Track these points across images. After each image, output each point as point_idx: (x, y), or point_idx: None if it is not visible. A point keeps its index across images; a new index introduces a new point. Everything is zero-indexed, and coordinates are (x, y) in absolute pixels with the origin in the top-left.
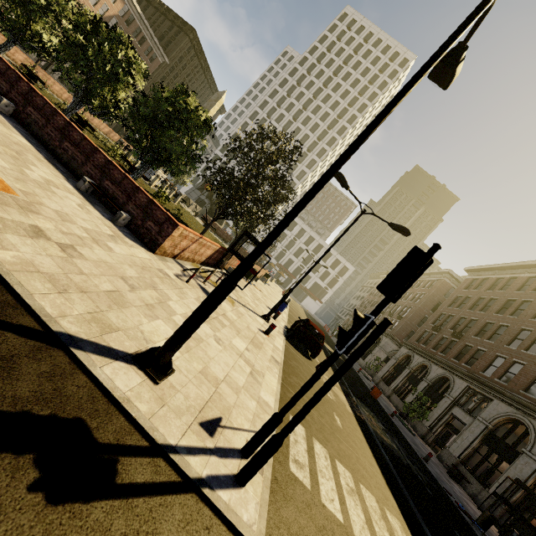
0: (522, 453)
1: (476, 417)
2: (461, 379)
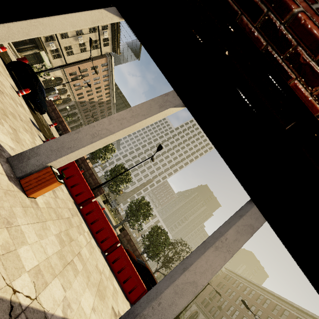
0: None
1: None
2: None
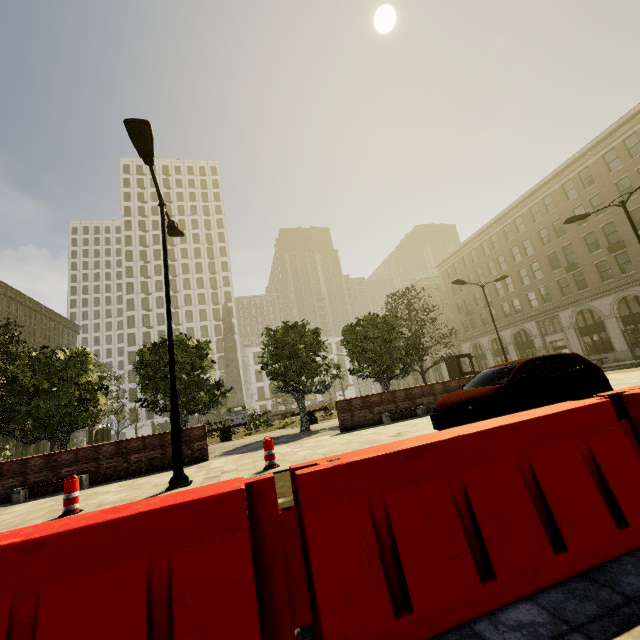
0: (603, 321)
1: (563, 330)
2: (527, 323)
